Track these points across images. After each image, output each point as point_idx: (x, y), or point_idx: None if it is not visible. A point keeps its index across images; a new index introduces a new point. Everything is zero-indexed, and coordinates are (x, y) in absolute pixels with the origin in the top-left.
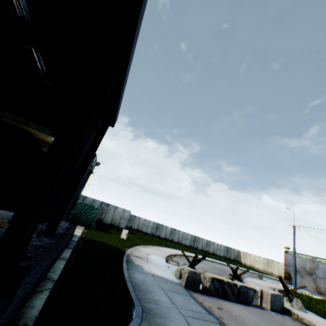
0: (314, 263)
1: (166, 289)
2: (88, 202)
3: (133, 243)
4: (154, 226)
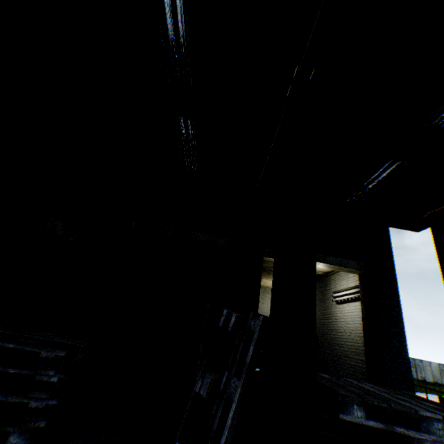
0: None
1: None
2: None
3: None
4: None
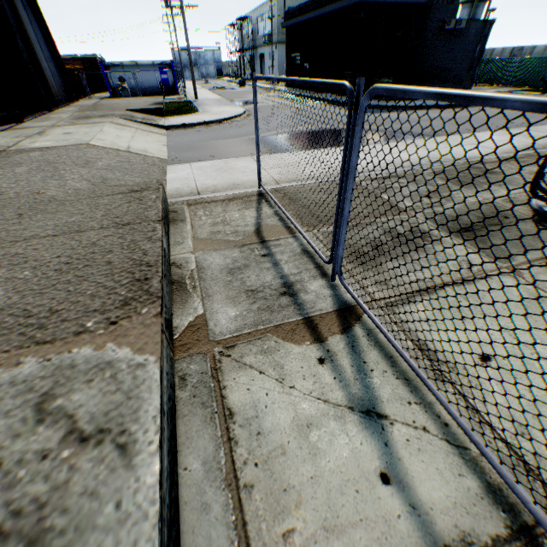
0: None
1: None
2: None
3: None
4: None
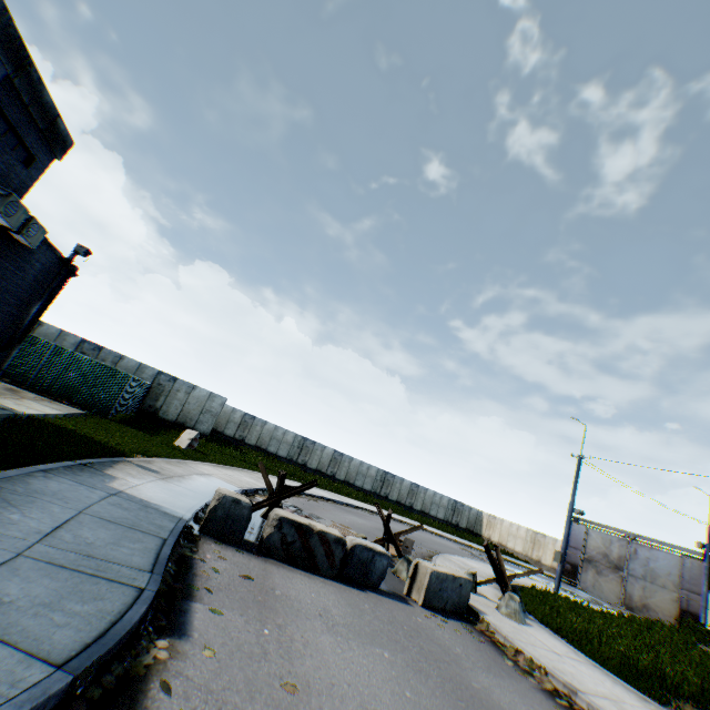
0: (628, 547)
1: (96, 516)
2: (127, 369)
3: (197, 458)
4: (295, 444)
